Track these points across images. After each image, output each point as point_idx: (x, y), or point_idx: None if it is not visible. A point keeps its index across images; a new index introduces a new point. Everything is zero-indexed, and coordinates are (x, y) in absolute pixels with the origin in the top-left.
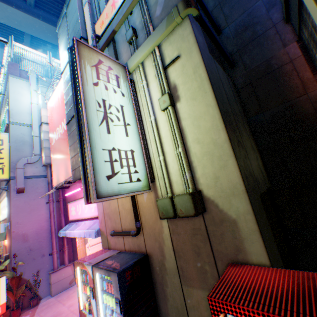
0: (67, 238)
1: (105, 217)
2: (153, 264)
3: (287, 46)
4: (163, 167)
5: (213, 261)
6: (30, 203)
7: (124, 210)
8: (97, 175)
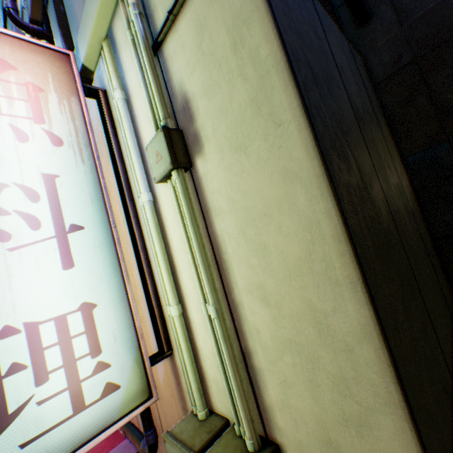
0: None
1: None
2: None
3: None
4: (181, 338)
5: None
6: None
7: None
8: None
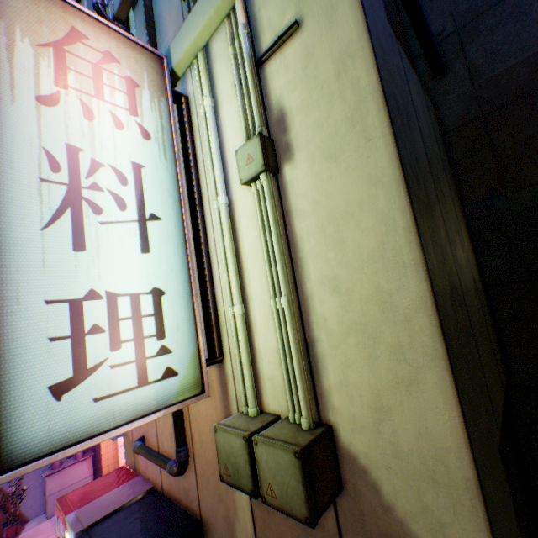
0: None
1: None
2: None
3: None
4: (241, 336)
5: None
6: None
7: None
8: (11, 392)
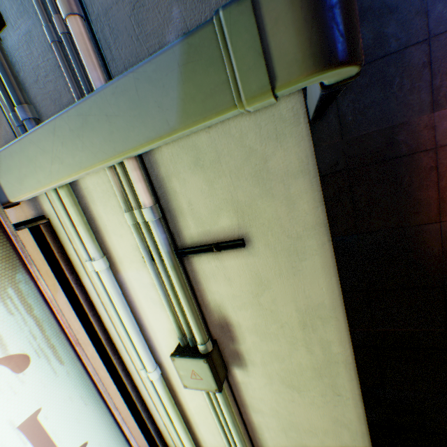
0: None
1: None
2: None
3: (439, 108)
4: None
5: None
6: None
7: None
8: None
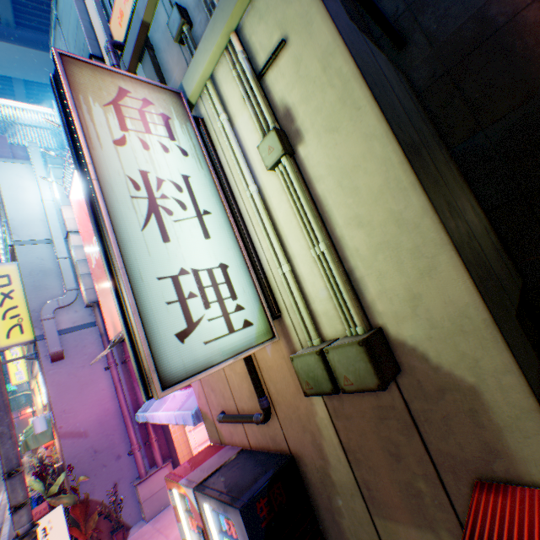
0: (152, 423)
1: (204, 388)
2: (307, 473)
3: None
4: (293, 287)
5: (433, 474)
6: (78, 374)
7: (234, 374)
8: (155, 338)
